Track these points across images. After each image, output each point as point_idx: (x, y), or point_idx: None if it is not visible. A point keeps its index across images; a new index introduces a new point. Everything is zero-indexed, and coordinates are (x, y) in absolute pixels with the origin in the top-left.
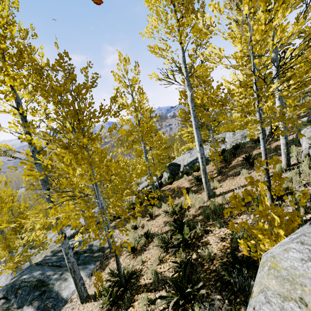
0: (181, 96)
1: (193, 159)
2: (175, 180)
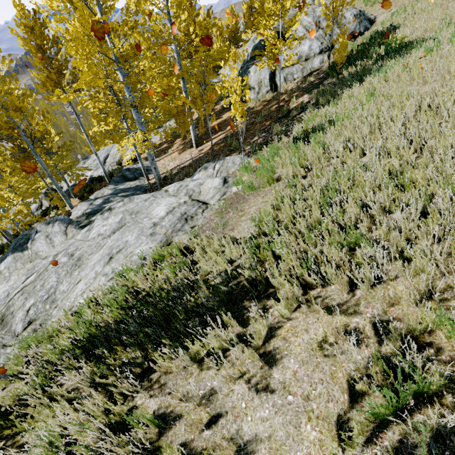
0: (7, 129)
1: (72, 184)
2: (50, 213)
